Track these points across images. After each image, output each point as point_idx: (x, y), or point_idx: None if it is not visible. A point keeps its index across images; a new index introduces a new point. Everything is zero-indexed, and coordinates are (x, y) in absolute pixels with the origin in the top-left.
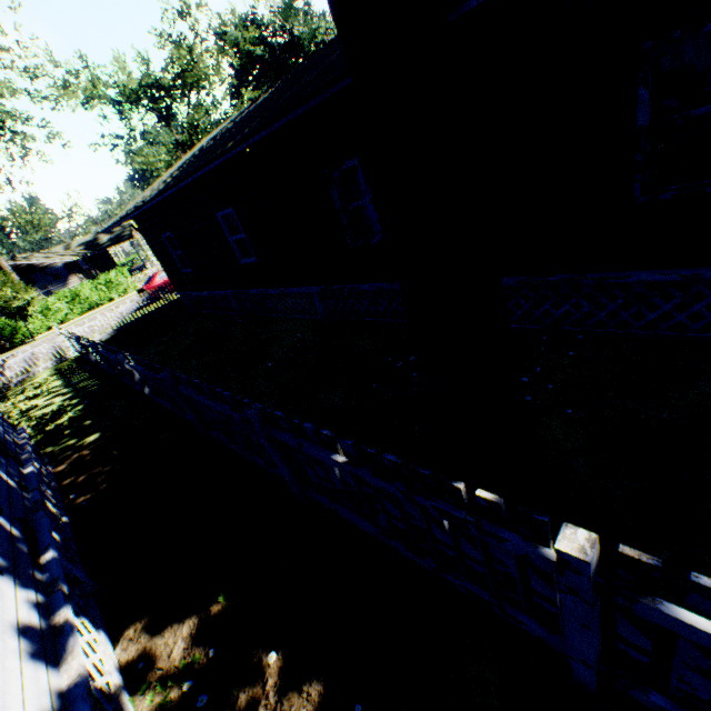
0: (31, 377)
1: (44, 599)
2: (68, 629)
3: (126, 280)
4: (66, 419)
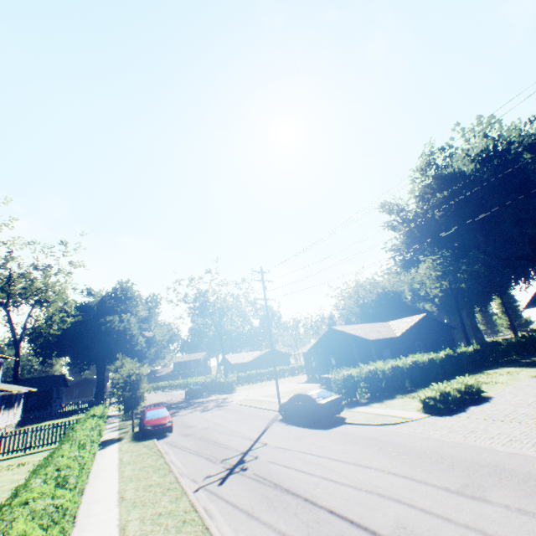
0: None
1: None
2: None
3: None
4: None
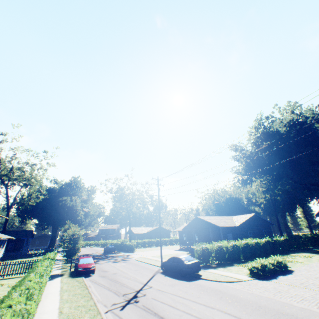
0: None
1: None
2: None
3: None
4: None
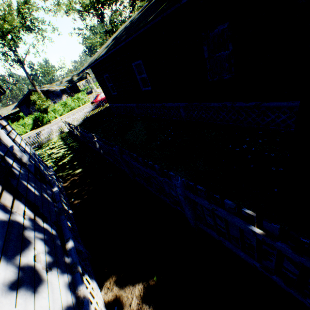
0: (50, 139)
1: (71, 277)
2: (86, 304)
3: (85, 97)
4: (66, 160)
